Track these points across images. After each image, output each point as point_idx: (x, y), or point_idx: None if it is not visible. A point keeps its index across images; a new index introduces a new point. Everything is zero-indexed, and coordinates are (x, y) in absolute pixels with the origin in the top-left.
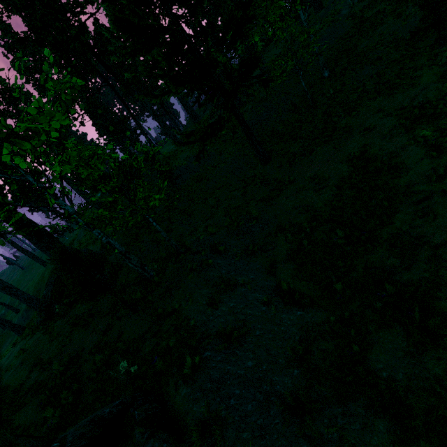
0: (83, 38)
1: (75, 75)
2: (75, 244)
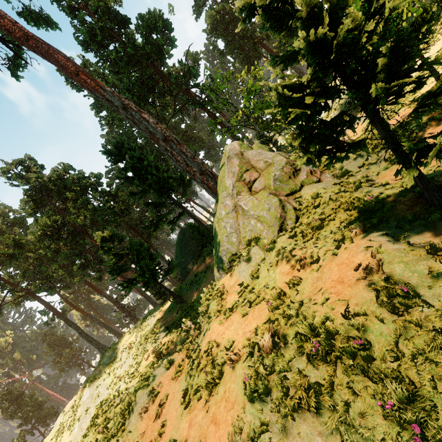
0: (254, 36)
1: (249, 63)
2: None
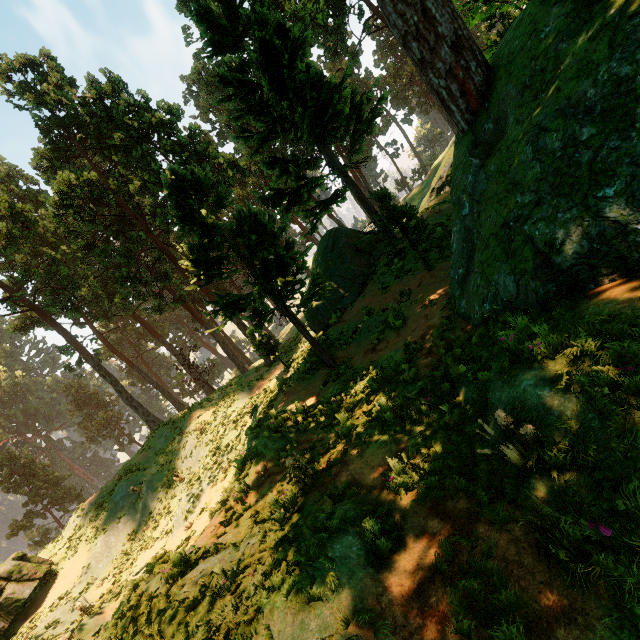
0: None
1: None
2: (429, 183)
